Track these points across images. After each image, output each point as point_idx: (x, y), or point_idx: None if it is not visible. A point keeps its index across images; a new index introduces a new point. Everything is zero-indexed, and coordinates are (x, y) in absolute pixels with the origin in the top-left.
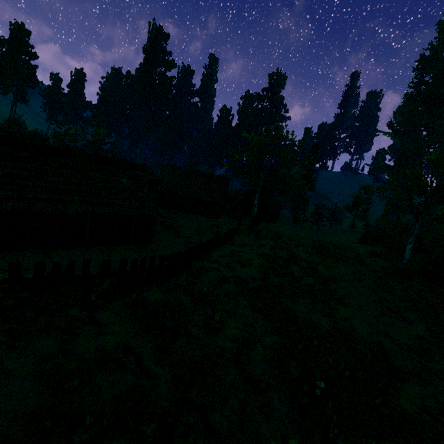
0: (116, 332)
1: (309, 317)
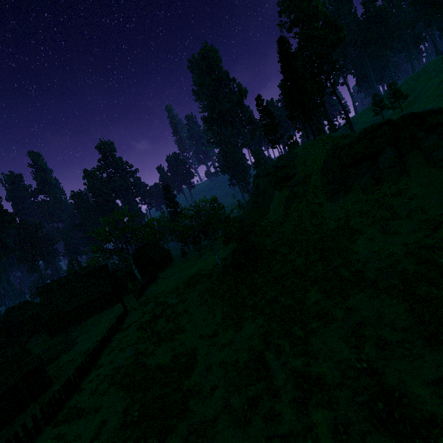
0: None
1: (159, 362)
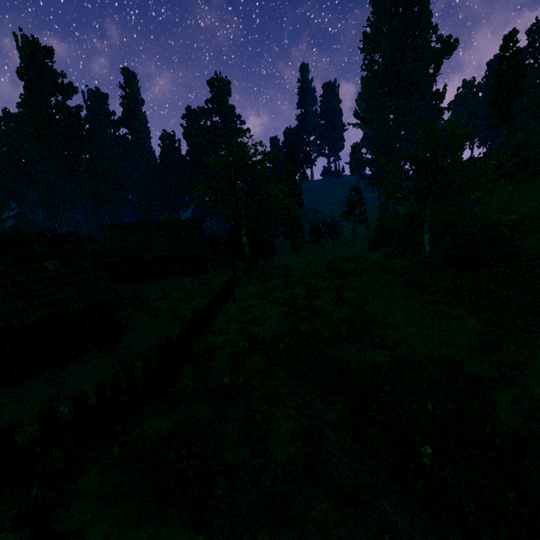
0: (101, 539)
1: (362, 358)
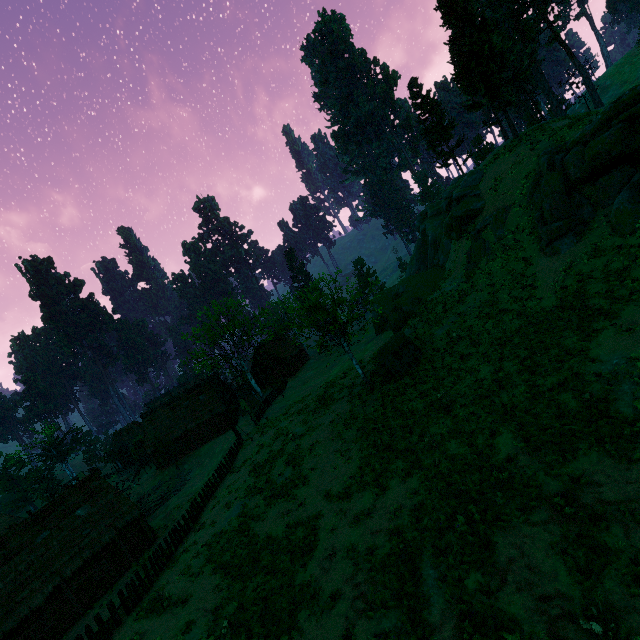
0: None
1: (269, 532)
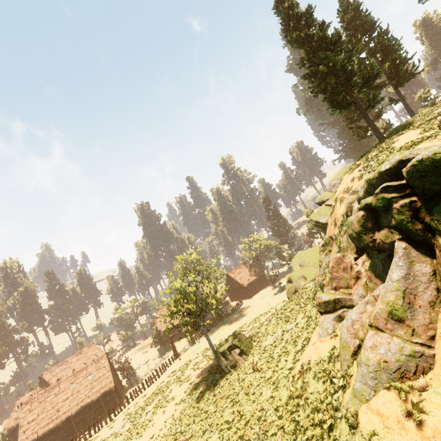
0: None
1: None
